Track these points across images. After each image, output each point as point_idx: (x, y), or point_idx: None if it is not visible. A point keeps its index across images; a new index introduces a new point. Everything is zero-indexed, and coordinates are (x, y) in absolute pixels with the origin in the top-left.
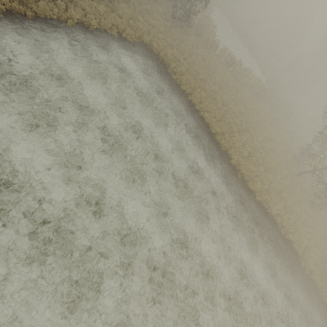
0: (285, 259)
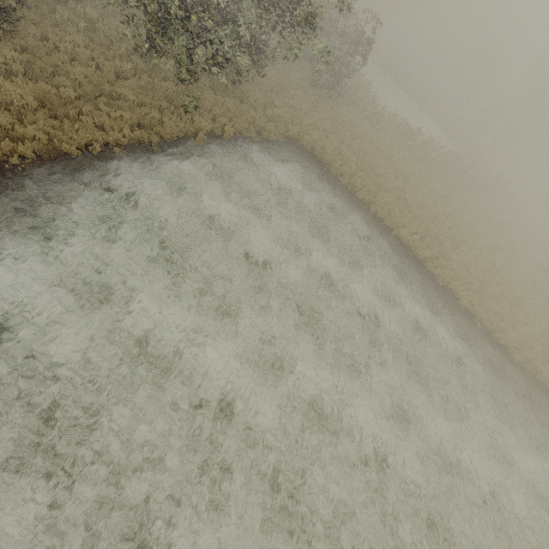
0: None
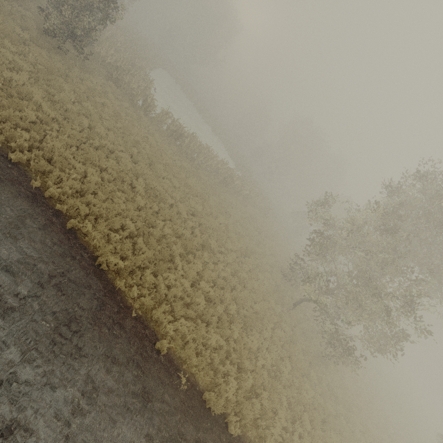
0: None
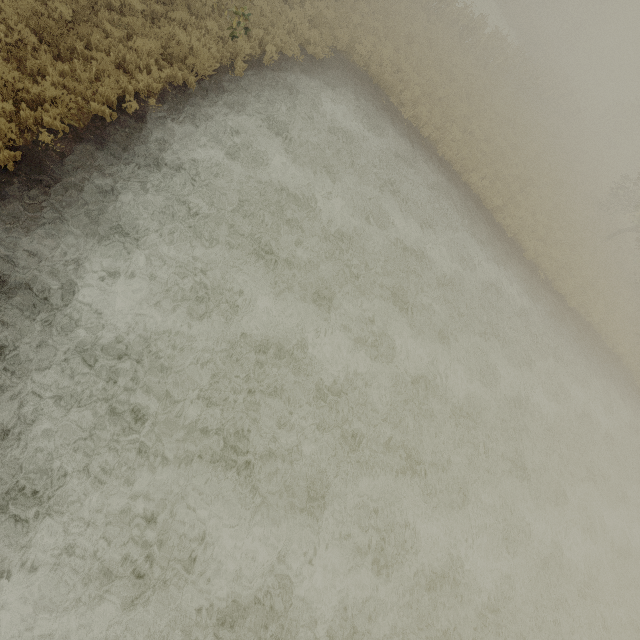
0: (618, 383)
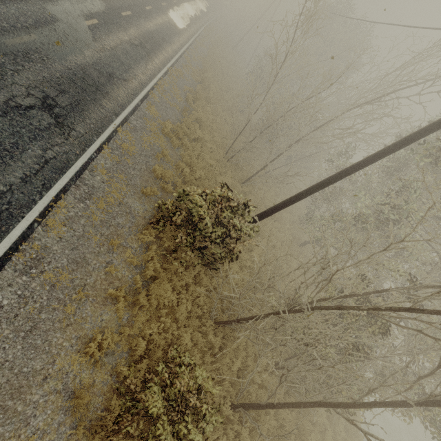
0: None
